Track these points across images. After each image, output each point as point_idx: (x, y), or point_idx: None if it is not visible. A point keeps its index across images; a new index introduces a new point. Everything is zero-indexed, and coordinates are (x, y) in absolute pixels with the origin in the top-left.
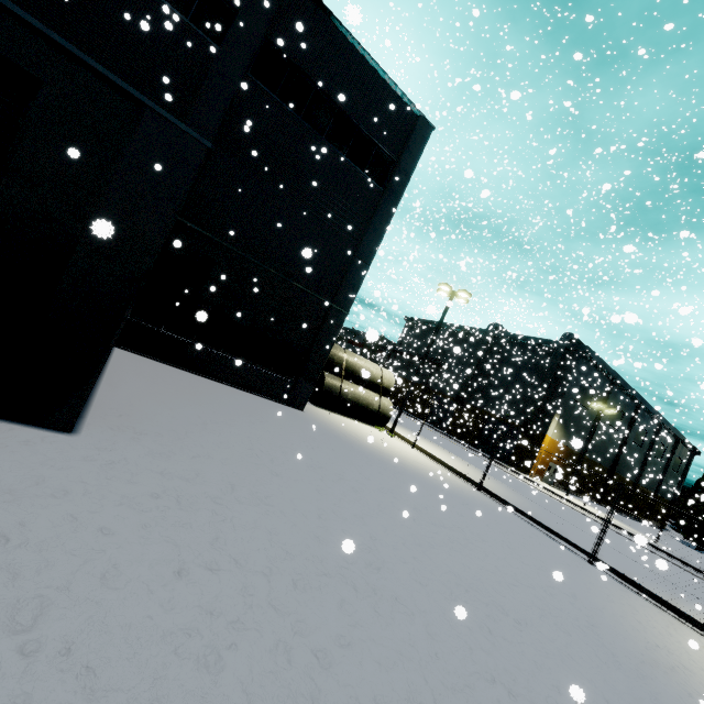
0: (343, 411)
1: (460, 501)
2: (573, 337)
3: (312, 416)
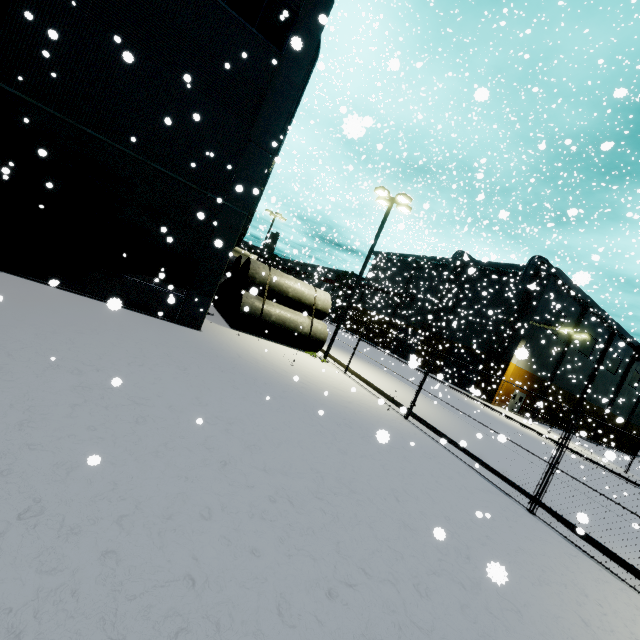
0: (268, 335)
1: (362, 432)
2: (542, 259)
3: (210, 336)
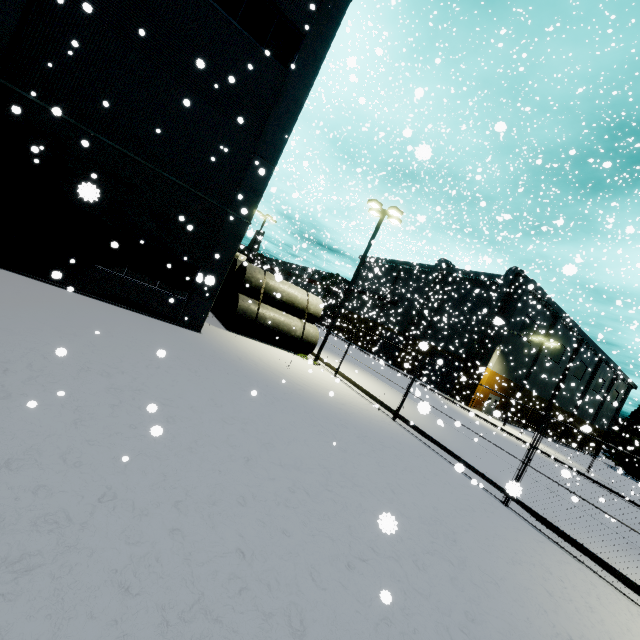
0: (262, 337)
1: (357, 432)
2: (519, 271)
3: (210, 338)
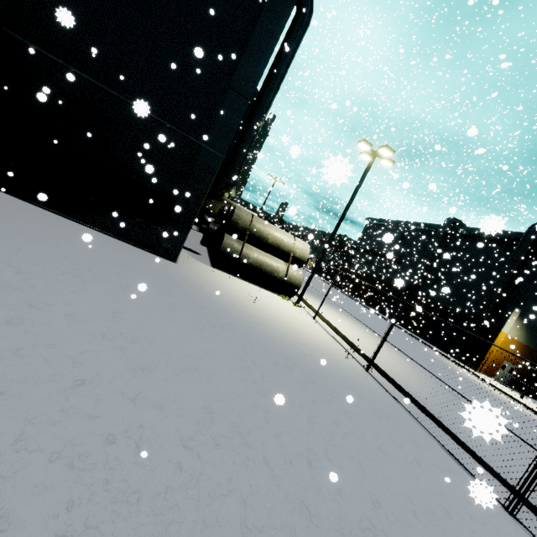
0: (245, 276)
1: (302, 376)
2: None
3: (182, 268)
